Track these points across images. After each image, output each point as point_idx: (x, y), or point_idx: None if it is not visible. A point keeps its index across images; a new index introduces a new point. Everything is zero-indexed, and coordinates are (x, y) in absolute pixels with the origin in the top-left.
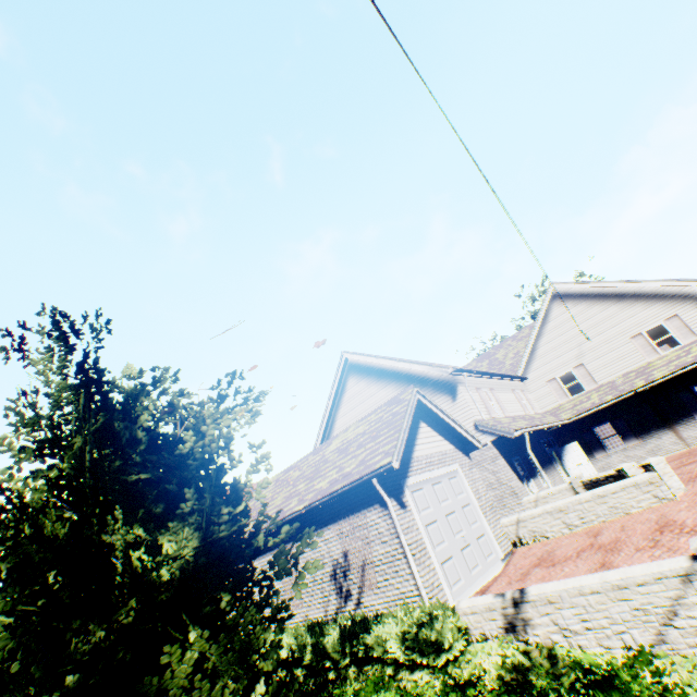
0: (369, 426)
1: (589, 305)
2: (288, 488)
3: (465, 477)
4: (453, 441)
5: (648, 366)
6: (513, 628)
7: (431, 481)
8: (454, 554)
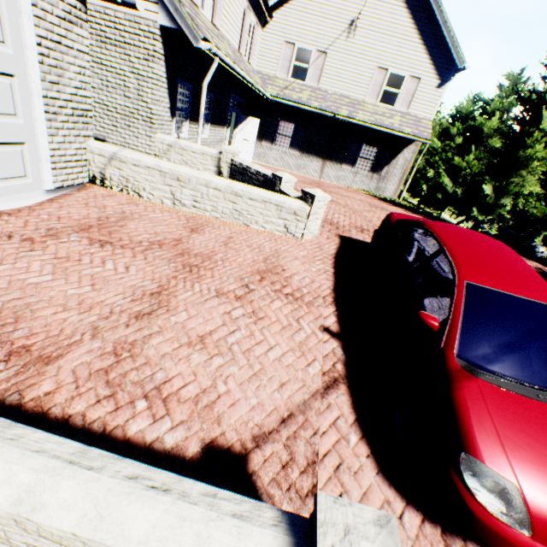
0: None
1: None
2: None
3: (37, 23)
4: None
5: (362, 105)
6: None
7: None
8: None
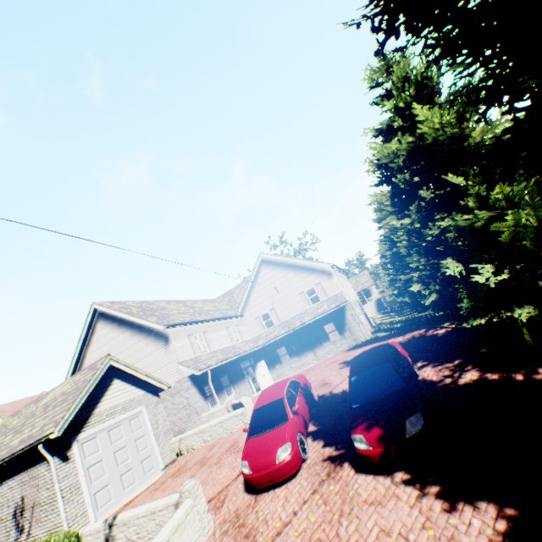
0: (71, 387)
1: (281, 270)
2: (2, 437)
3: (148, 414)
4: (147, 387)
5: (305, 312)
6: (108, 541)
7: (109, 428)
8: (112, 481)
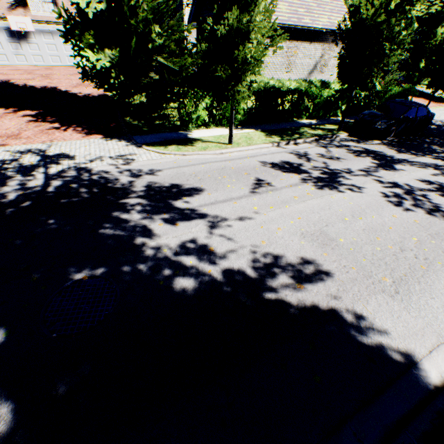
0: (327, 2)
1: None
2: (284, 4)
3: None
4: None
5: None
6: None
7: None
8: None
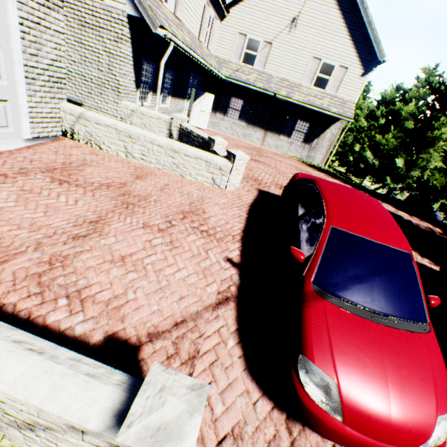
0: None
1: None
2: None
3: (19, 7)
4: None
5: (298, 87)
6: None
7: None
8: None
